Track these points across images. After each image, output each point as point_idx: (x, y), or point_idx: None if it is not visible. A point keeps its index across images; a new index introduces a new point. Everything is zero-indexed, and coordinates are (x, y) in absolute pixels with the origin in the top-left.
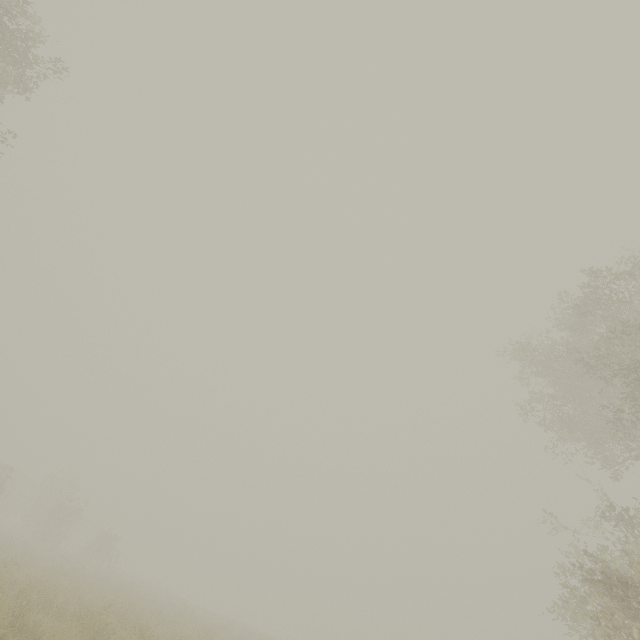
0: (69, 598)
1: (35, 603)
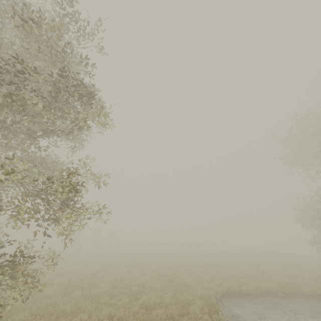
0: (180, 268)
1: (182, 274)
